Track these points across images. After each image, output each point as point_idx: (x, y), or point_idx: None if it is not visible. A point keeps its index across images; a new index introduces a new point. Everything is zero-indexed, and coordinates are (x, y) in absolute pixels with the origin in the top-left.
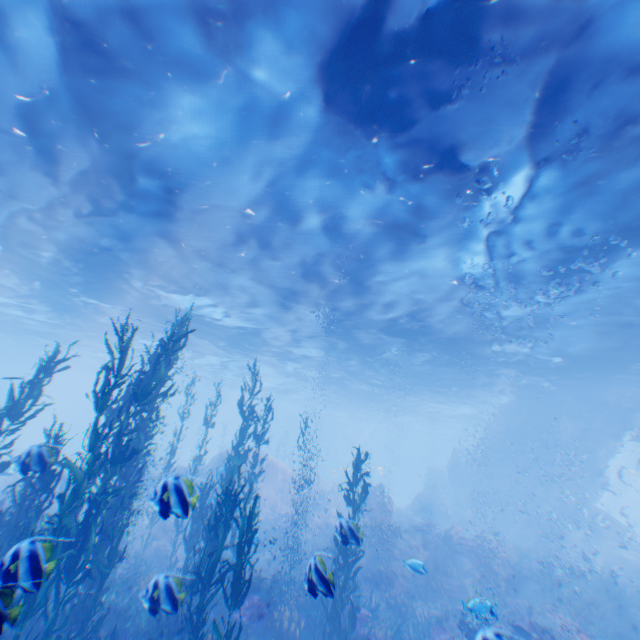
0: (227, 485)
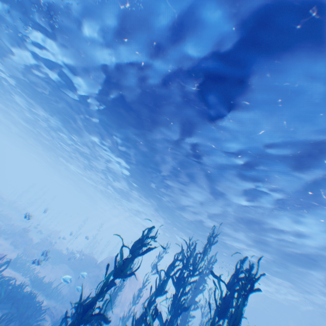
0: None
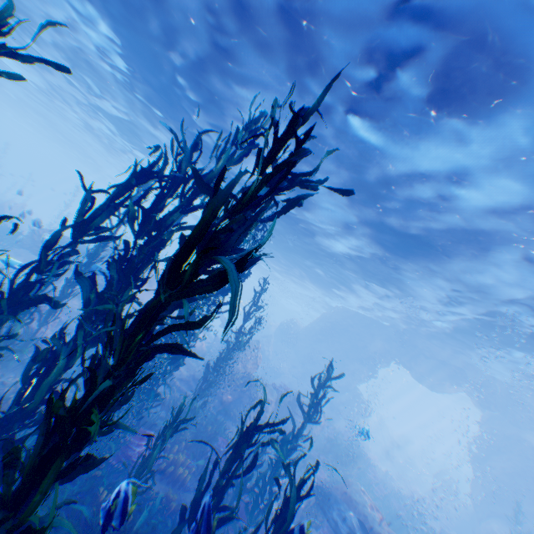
0: (259, 417)
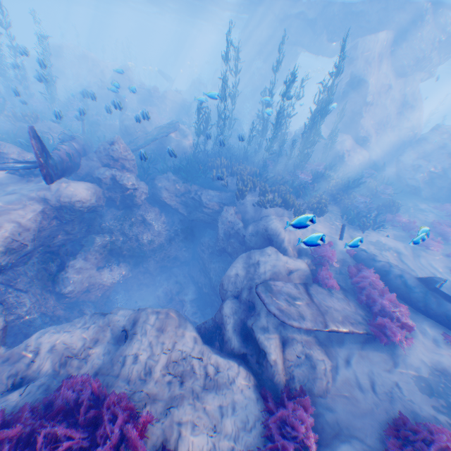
0: None
